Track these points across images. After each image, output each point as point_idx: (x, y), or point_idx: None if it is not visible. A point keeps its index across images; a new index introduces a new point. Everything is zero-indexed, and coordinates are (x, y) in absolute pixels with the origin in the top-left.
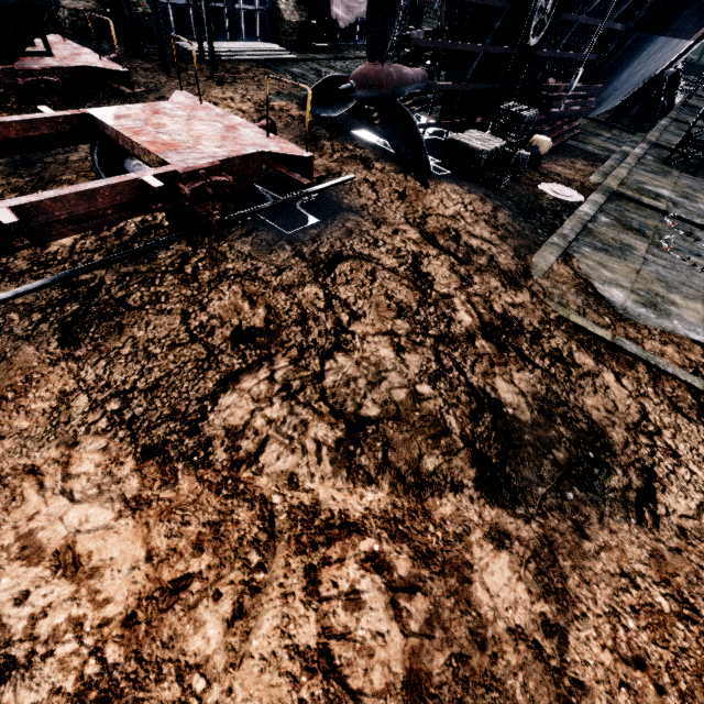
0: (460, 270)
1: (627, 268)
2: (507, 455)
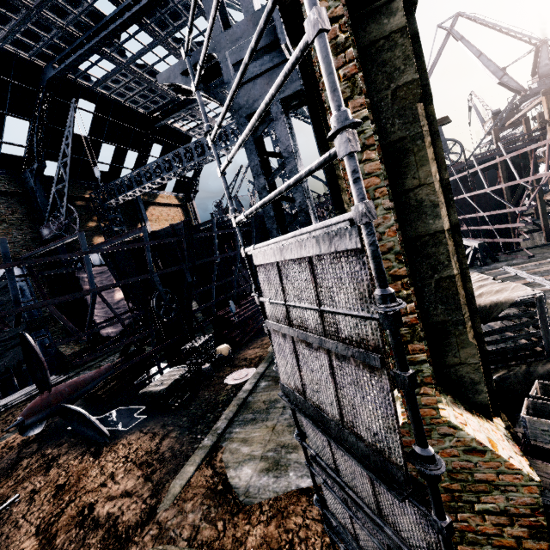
0: None
1: (265, 430)
2: None
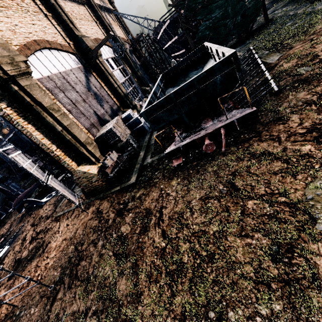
0: (35, 228)
1: None
2: (16, 268)
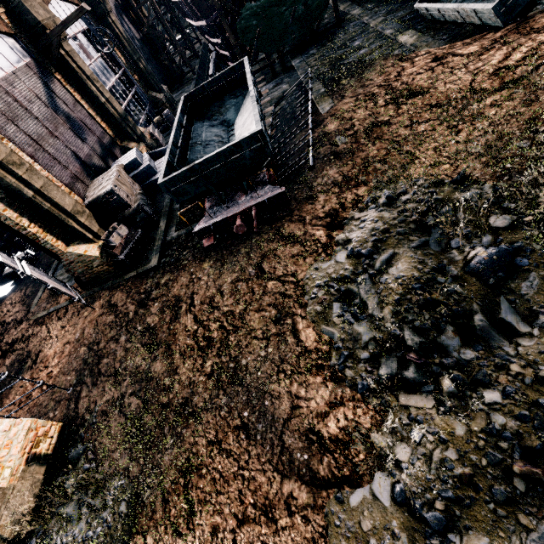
0: (1, 338)
1: None
2: None
